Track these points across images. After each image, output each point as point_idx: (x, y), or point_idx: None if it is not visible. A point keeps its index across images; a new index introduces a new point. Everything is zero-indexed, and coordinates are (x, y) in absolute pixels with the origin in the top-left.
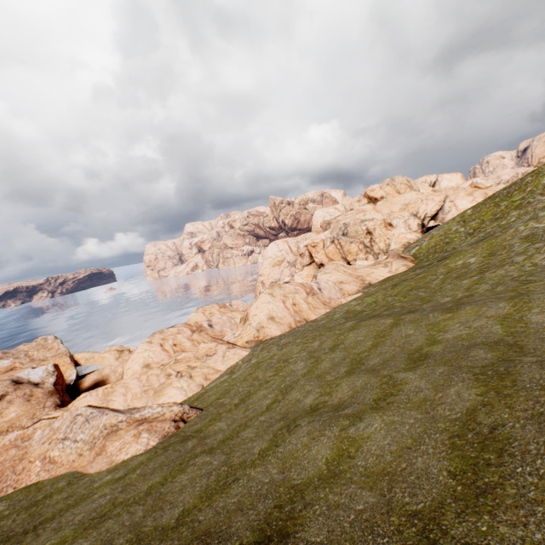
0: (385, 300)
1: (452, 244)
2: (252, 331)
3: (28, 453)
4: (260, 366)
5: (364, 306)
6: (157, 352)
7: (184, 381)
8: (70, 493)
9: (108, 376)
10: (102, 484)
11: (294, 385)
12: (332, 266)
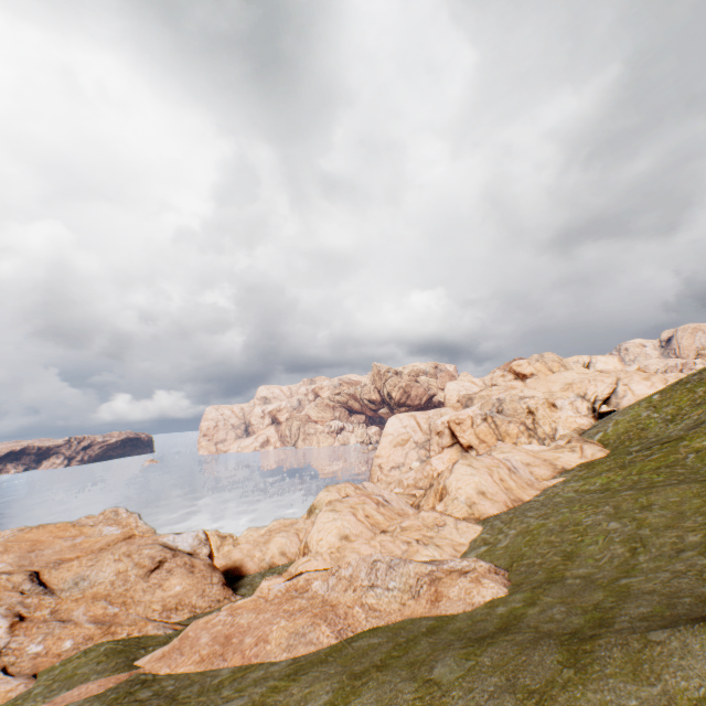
0: (627, 478)
1: (650, 431)
2: (462, 507)
3: (330, 600)
4: (536, 533)
5: (598, 485)
6: (353, 521)
7: (433, 550)
8: (471, 620)
9: (242, 562)
10: (510, 610)
11: (638, 536)
12: (507, 445)
